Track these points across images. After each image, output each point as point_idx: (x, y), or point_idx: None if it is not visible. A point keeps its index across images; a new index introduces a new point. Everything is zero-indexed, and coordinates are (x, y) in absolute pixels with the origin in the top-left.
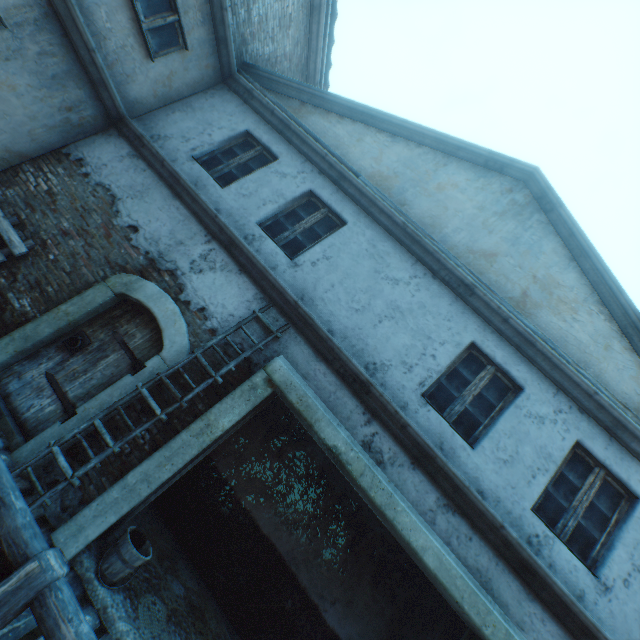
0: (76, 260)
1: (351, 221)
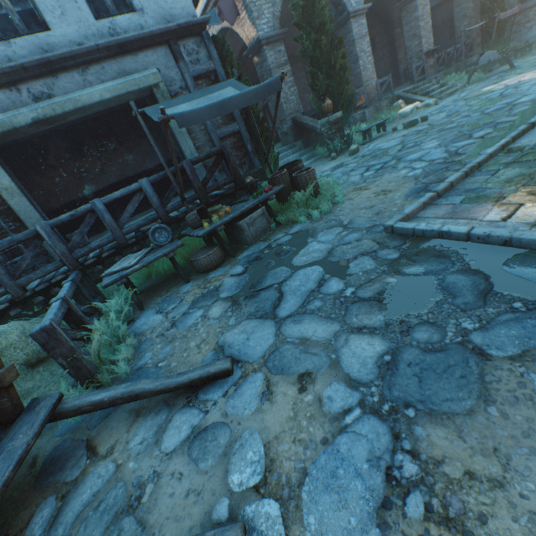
0: None
1: None
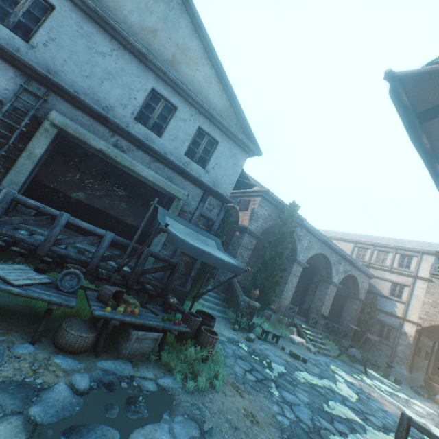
0: None
1: (58, 6)
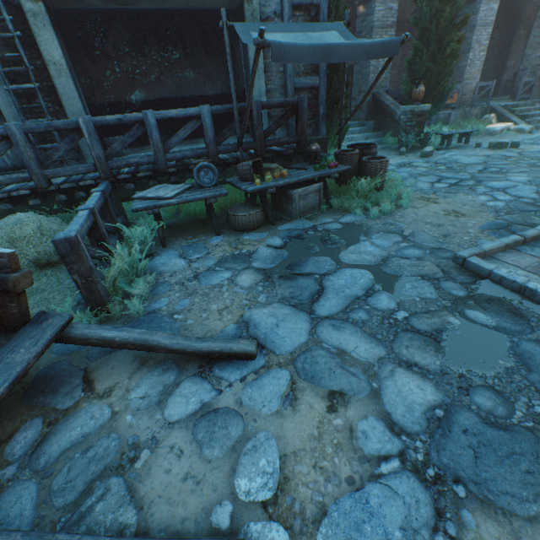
0: None
1: None
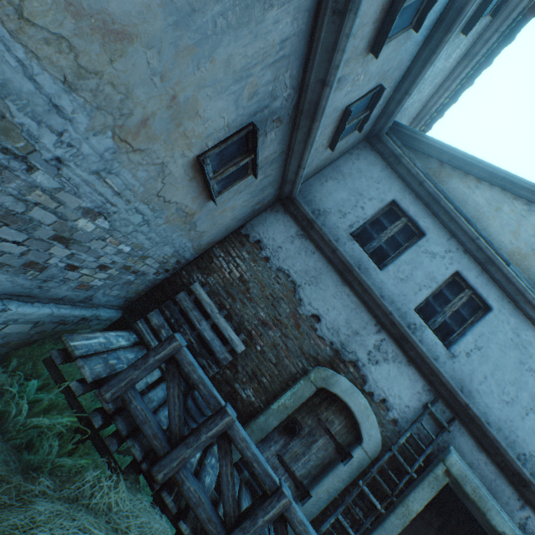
0: (277, 351)
1: (496, 307)
